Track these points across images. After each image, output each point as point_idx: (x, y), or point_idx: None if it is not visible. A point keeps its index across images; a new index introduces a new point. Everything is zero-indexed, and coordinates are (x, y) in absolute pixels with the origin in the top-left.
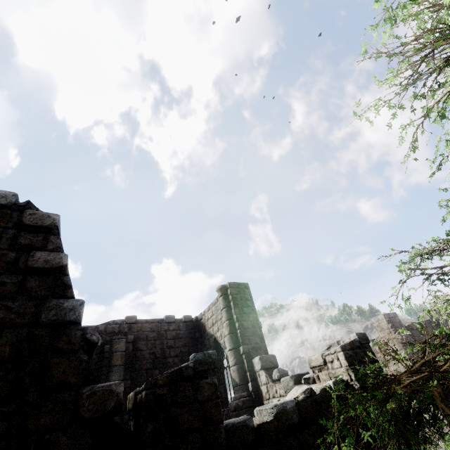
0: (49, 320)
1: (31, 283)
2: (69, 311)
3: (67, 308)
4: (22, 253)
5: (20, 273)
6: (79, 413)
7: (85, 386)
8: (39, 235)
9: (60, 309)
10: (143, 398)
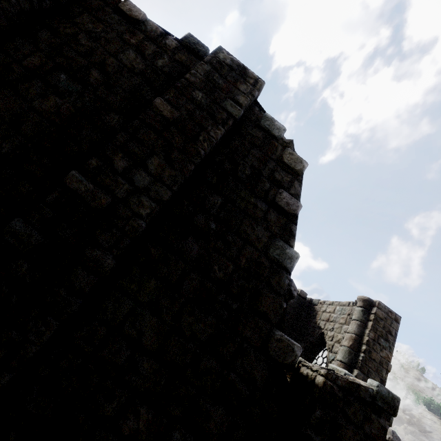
0: (273, 256)
1: (271, 216)
2: (287, 258)
3: (287, 254)
4: (274, 186)
5: (267, 203)
6: (268, 346)
7: (277, 328)
8: (288, 176)
9: (282, 252)
10: (318, 381)
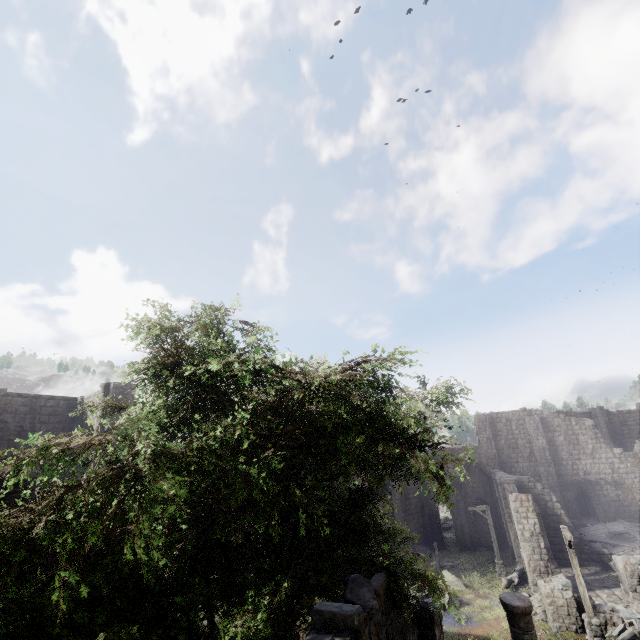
0: None
1: None
2: None
3: None
4: None
5: None
6: None
7: None
8: None
9: None
10: None
